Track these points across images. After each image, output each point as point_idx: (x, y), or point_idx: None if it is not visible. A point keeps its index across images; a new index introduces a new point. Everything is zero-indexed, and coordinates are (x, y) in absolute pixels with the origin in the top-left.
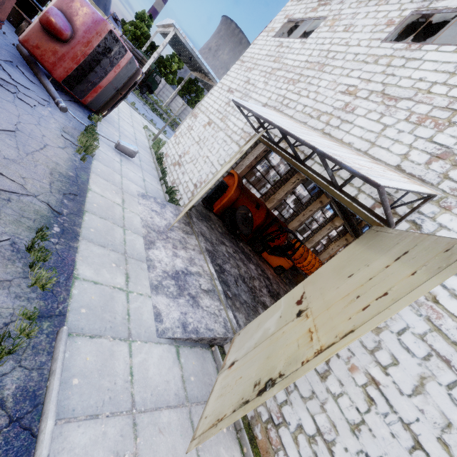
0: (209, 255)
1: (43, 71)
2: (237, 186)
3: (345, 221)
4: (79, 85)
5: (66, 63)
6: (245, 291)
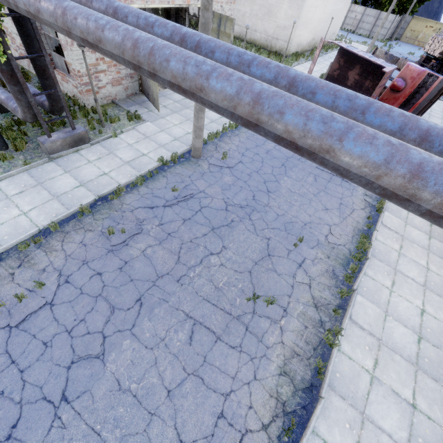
0: None
1: None
2: None
3: None
4: (404, 108)
5: (399, 101)
6: None
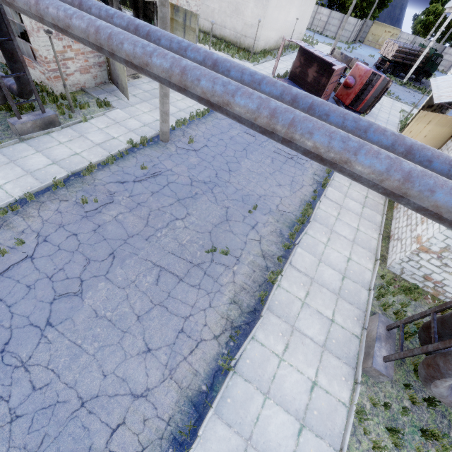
0: None
1: (341, 103)
2: None
3: None
4: (356, 103)
5: (351, 96)
6: None
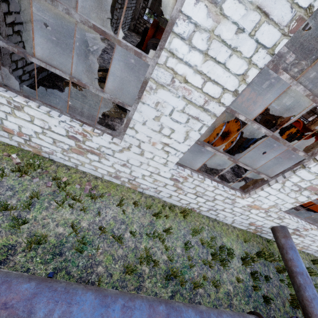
0: (101, 47)
1: None
2: (151, 26)
3: (310, 62)
4: None
5: None
6: (120, 66)
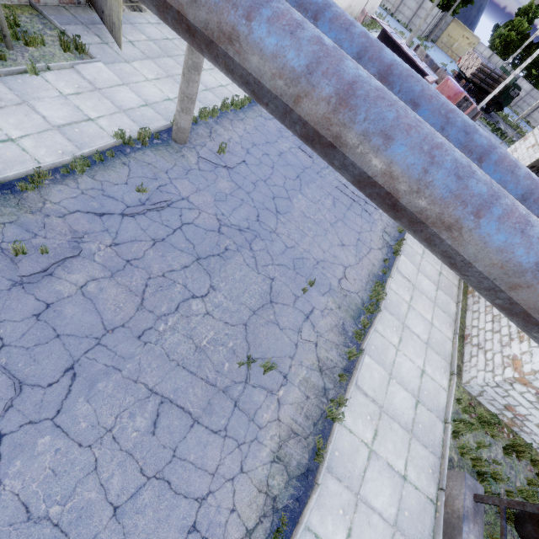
0: None
1: None
2: None
3: None
4: None
5: None
6: None
